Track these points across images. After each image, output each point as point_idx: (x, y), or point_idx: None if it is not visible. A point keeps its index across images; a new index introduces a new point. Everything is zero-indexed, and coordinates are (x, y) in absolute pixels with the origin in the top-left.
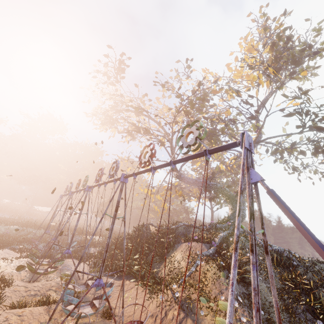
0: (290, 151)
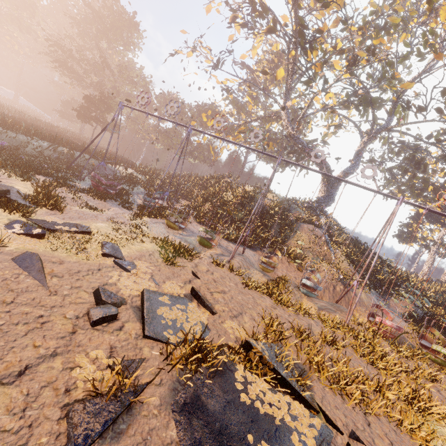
0: (385, 143)
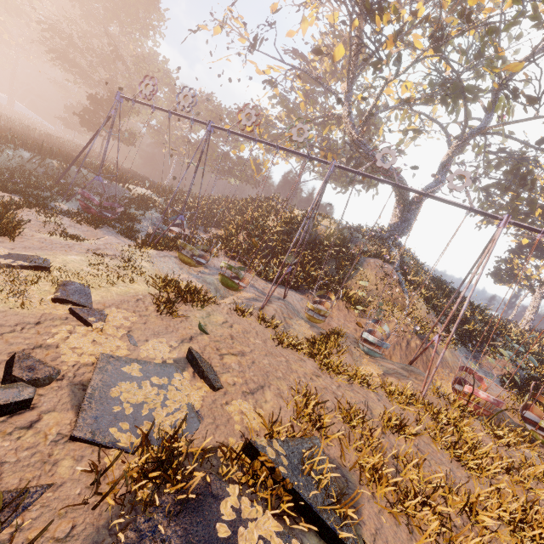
0: (480, 153)
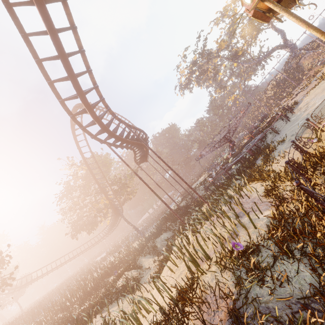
0: None
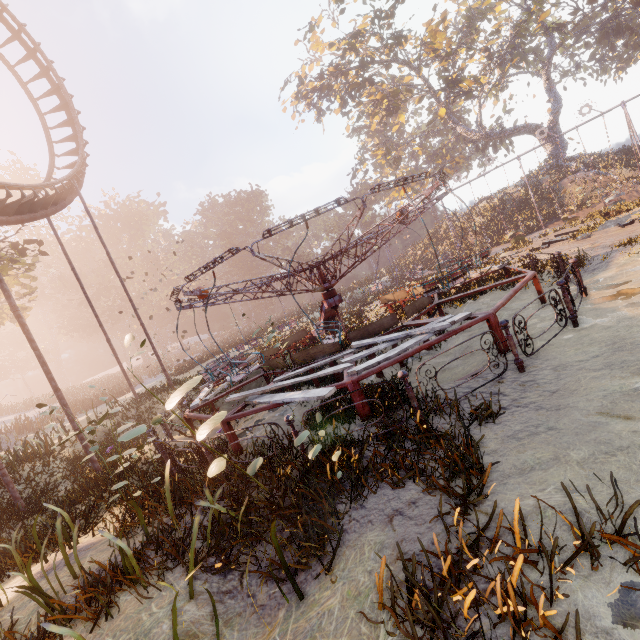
0: (563, 50)
